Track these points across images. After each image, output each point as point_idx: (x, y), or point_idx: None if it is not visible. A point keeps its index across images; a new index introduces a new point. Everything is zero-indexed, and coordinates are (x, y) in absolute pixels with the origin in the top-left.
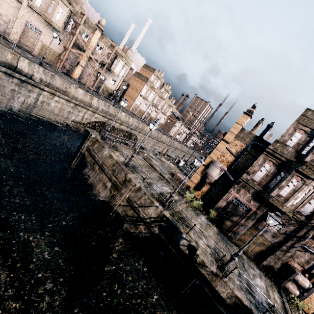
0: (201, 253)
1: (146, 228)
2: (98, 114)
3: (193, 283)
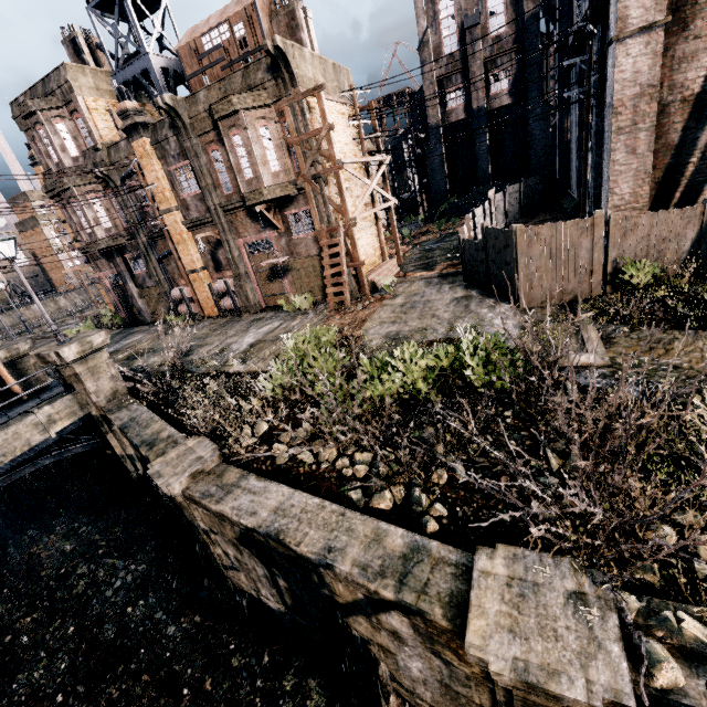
0: None
1: None
2: None
3: None
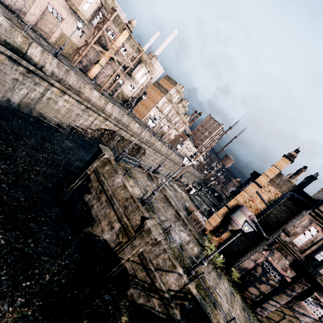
0: None
1: (162, 306)
2: (109, 121)
3: None
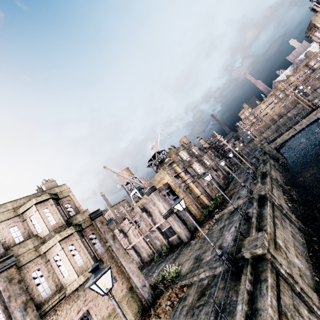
0: None
1: None
2: None
3: None
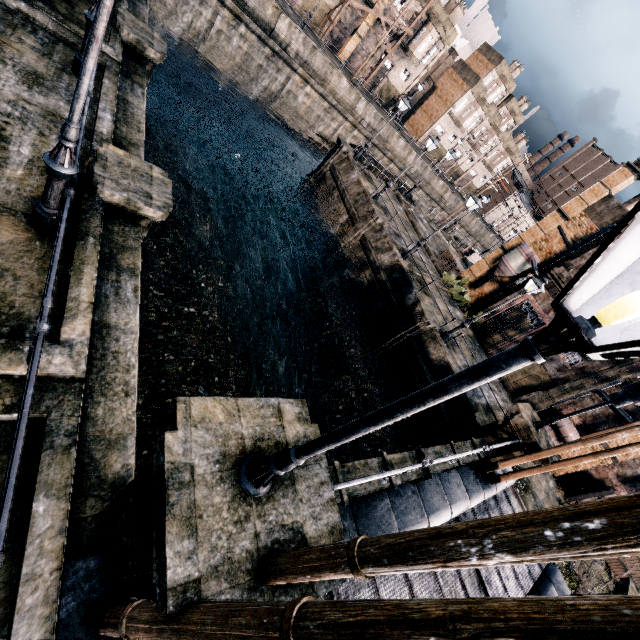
0: (425, 307)
1: (372, 275)
2: (359, 131)
3: (402, 335)
